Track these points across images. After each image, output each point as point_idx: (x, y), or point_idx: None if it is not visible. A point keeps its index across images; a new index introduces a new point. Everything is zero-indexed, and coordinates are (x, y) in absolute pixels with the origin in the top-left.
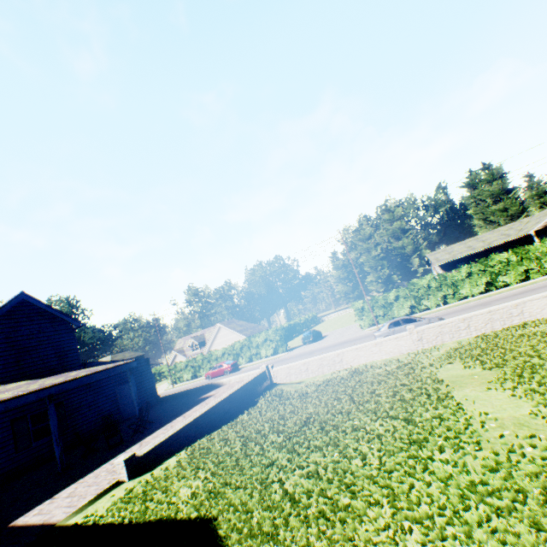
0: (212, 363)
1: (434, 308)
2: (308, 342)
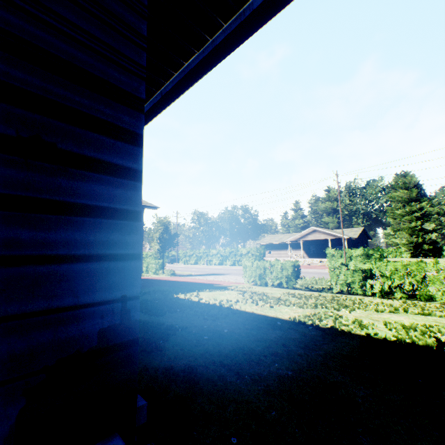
0: None
1: (201, 265)
2: (168, 262)
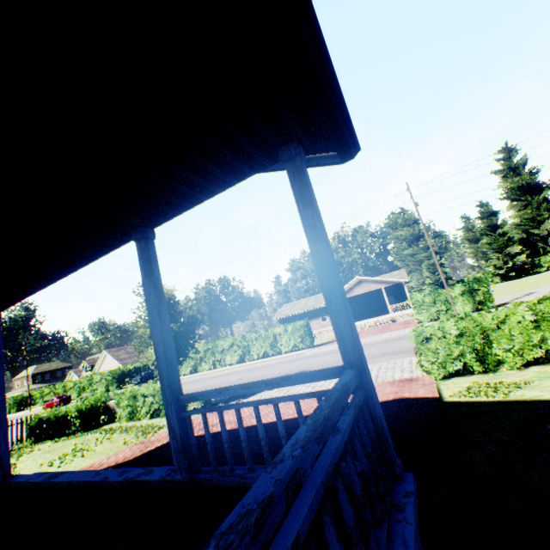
0: (68, 392)
1: (206, 371)
2: (136, 383)
